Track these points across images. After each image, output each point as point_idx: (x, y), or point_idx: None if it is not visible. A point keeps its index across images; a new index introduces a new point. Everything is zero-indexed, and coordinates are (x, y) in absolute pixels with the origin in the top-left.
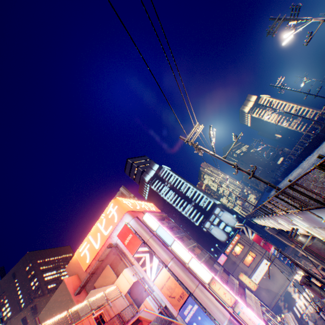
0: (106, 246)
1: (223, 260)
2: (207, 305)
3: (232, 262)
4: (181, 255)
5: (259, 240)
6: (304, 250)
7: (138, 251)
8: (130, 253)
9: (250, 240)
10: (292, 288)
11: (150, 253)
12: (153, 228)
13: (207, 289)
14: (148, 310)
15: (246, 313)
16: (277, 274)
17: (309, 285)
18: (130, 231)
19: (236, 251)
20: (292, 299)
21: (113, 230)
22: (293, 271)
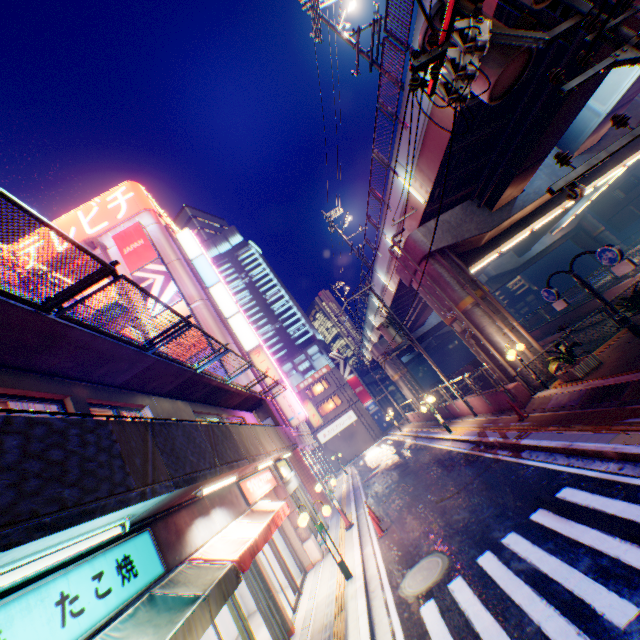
0: (84, 241)
1: None
2: (233, 369)
3: None
4: (222, 305)
5: (357, 385)
6: (410, 384)
7: (145, 269)
8: (129, 268)
9: (343, 379)
10: (371, 448)
11: (168, 276)
12: (189, 256)
13: (243, 355)
14: (128, 335)
15: (289, 398)
16: (360, 436)
17: (387, 326)
18: (143, 235)
19: (315, 391)
20: (364, 456)
21: (108, 231)
22: (383, 434)
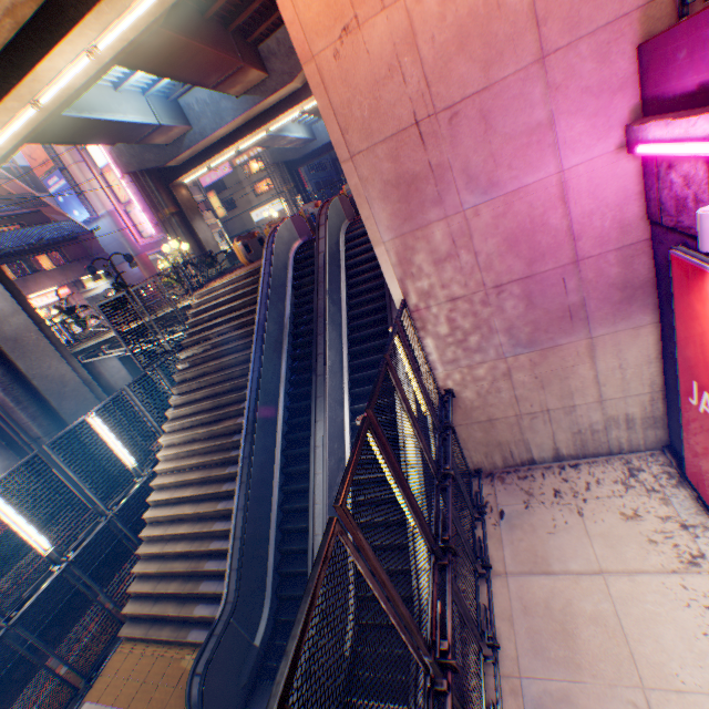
0: None
1: (227, 173)
2: (86, 189)
3: (238, 182)
4: None
5: None
6: (293, 202)
7: None
8: None
9: None
10: None
11: None
12: None
13: (94, 175)
14: None
15: (139, 217)
16: None
17: None
18: None
19: (253, 171)
20: None
21: None
22: None
